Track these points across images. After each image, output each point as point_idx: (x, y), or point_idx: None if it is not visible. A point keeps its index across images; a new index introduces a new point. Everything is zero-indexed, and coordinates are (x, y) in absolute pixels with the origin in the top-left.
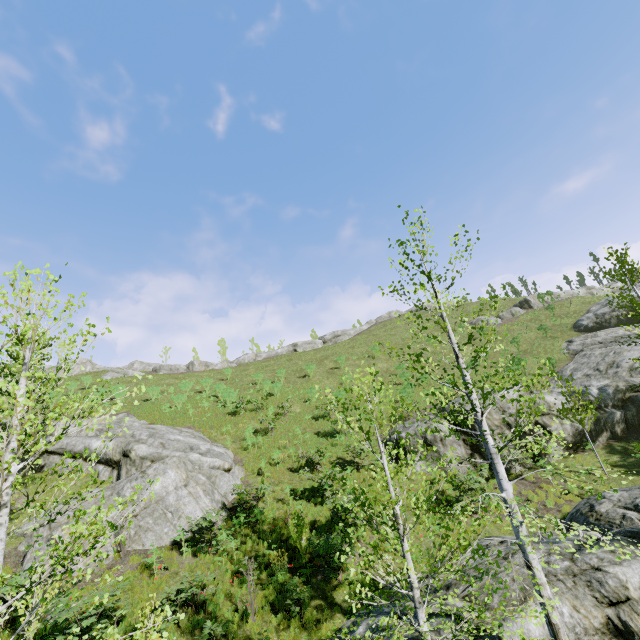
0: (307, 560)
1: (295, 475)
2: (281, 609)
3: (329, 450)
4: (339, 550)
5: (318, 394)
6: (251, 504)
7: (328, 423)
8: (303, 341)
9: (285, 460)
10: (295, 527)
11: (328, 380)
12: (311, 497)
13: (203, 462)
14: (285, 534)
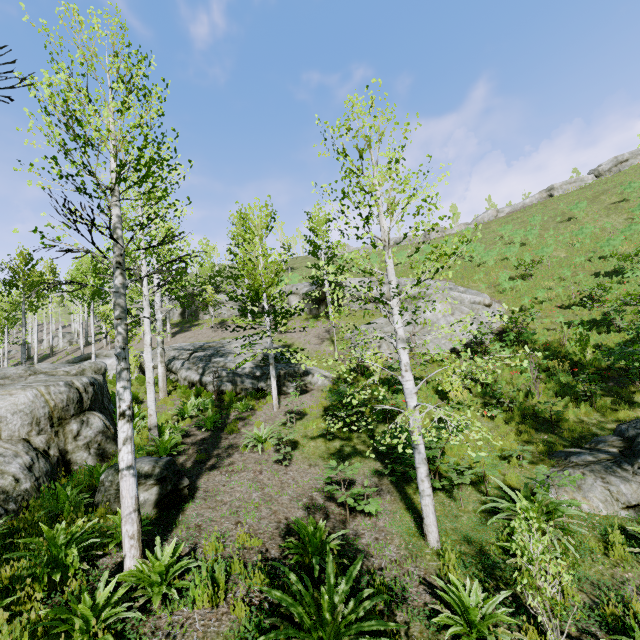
0: (592, 372)
1: (567, 311)
2: (567, 396)
3: (614, 288)
4: (637, 367)
5: None
6: (517, 331)
7: (610, 264)
8: (562, 182)
9: (552, 299)
10: (576, 342)
11: (608, 218)
12: (592, 327)
13: (463, 298)
14: (561, 353)
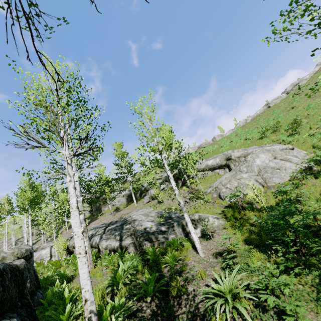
0: None
1: None
2: None
3: None
4: None
5: None
6: None
7: None
8: (271, 99)
9: None
10: None
11: (315, 100)
12: None
13: (274, 148)
14: None
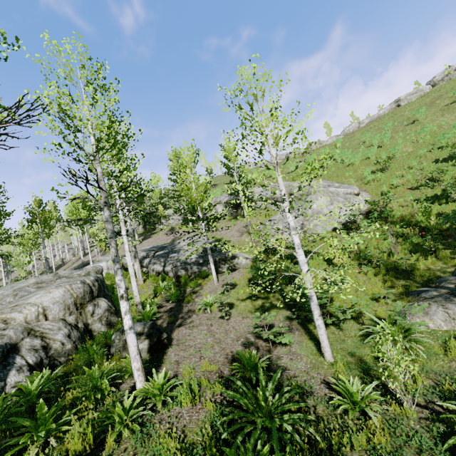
0: (436, 233)
1: (415, 191)
2: (418, 252)
3: (450, 170)
4: None
5: (447, 71)
6: (380, 210)
7: (446, 152)
8: (406, 94)
9: (404, 184)
10: (422, 213)
11: (443, 117)
12: (434, 201)
13: (338, 191)
14: (413, 222)
